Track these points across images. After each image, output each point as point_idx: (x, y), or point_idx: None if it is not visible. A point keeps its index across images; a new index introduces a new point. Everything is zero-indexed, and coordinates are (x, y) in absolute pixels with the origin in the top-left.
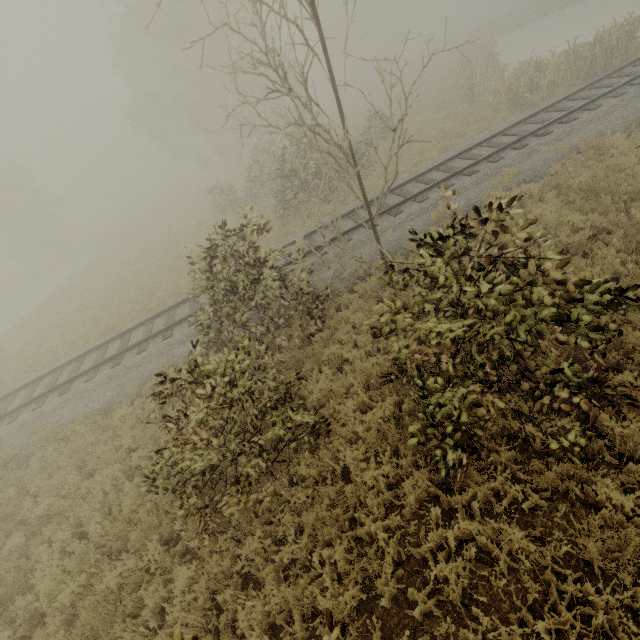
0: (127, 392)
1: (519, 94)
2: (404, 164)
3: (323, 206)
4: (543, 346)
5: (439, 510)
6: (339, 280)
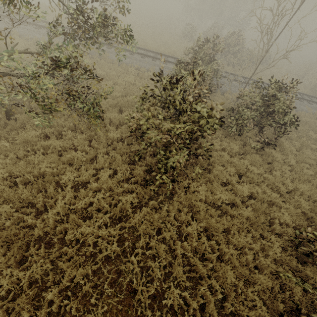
0: (134, 65)
1: (316, 88)
2: (262, 77)
3: (227, 66)
4: (275, 116)
5: (219, 139)
6: (220, 89)
